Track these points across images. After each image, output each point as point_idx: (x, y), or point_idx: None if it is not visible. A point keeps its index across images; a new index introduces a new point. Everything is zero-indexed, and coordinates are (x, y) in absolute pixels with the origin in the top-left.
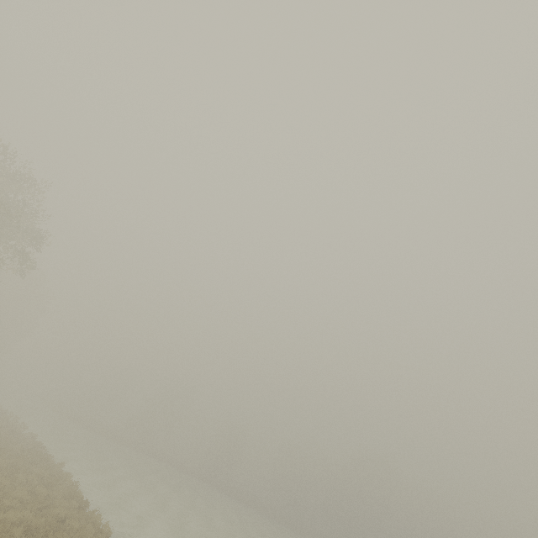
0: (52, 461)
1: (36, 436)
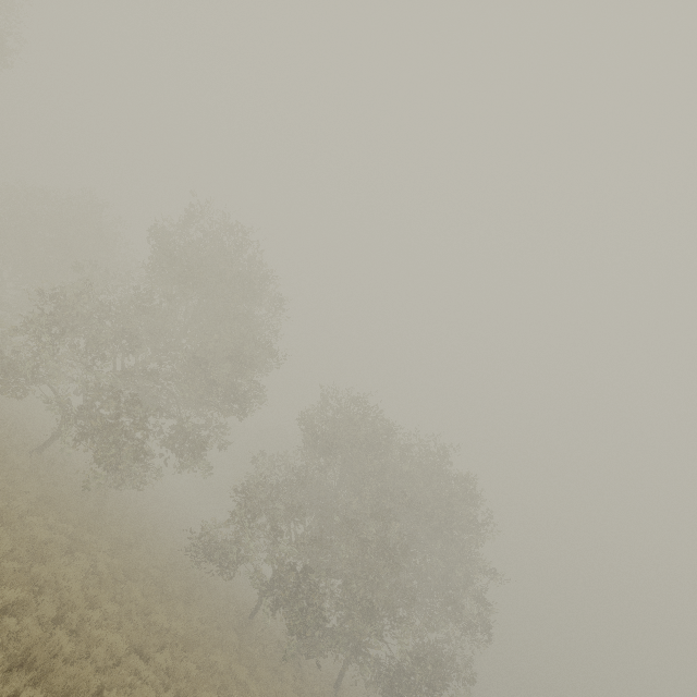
0: None
1: None
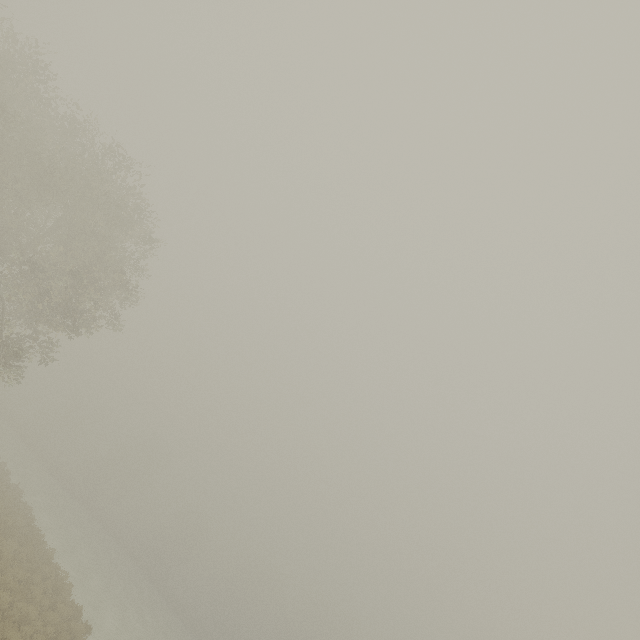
0: (45, 544)
1: (22, 492)
